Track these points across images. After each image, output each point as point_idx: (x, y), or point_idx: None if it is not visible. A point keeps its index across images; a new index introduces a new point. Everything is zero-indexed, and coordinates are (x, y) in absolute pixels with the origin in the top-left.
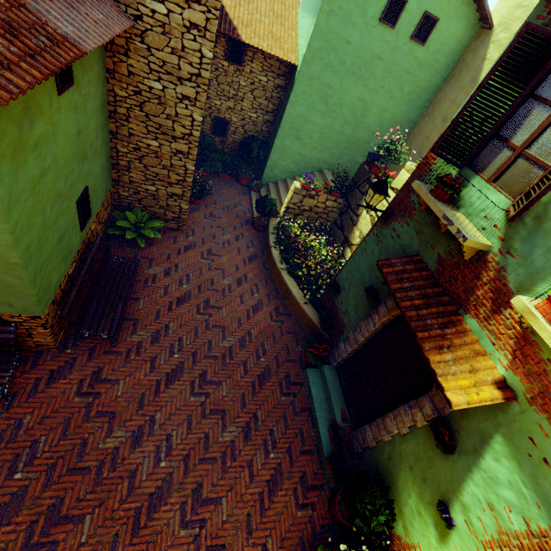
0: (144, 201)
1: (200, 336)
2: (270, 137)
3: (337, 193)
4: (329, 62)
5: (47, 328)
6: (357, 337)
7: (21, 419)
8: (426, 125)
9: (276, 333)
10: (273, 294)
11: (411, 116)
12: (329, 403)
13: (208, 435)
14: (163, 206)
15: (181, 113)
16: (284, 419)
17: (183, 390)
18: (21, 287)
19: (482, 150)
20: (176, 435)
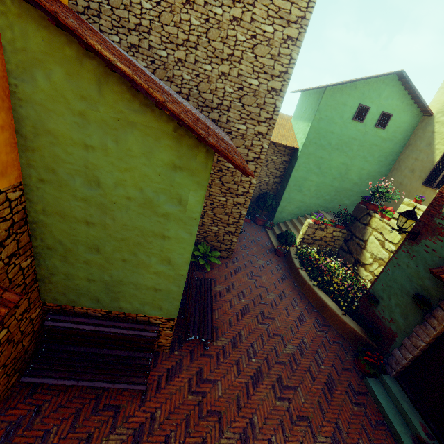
0: (208, 237)
1: (266, 343)
2: (278, 192)
3: (341, 225)
4: (320, 144)
5: (173, 330)
6: (416, 342)
7: (154, 413)
8: (396, 175)
9: (325, 342)
10: (309, 307)
11: (382, 171)
12: (403, 415)
13: (303, 443)
14: (220, 240)
15: (244, 180)
16: (365, 432)
17: (268, 394)
18: (176, 293)
19: None
20: (275, 441)
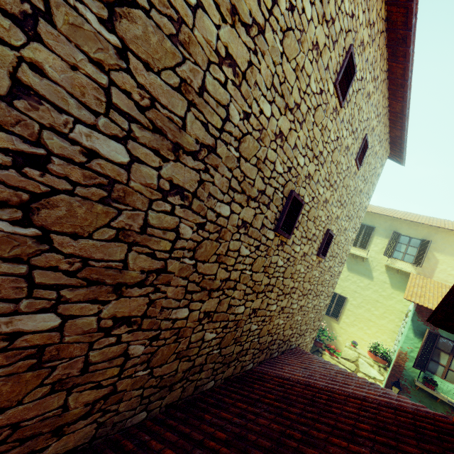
0: None
1: None
2: None
3: None
4: None
5: None
6: None
7: None
8: None
9: None
10: None
11: None
12: None
13: None
14: None
15: None
16: None
17: None
18: None
19: (428, 364)
20: None
